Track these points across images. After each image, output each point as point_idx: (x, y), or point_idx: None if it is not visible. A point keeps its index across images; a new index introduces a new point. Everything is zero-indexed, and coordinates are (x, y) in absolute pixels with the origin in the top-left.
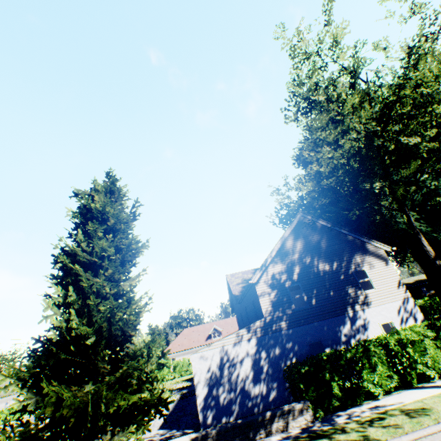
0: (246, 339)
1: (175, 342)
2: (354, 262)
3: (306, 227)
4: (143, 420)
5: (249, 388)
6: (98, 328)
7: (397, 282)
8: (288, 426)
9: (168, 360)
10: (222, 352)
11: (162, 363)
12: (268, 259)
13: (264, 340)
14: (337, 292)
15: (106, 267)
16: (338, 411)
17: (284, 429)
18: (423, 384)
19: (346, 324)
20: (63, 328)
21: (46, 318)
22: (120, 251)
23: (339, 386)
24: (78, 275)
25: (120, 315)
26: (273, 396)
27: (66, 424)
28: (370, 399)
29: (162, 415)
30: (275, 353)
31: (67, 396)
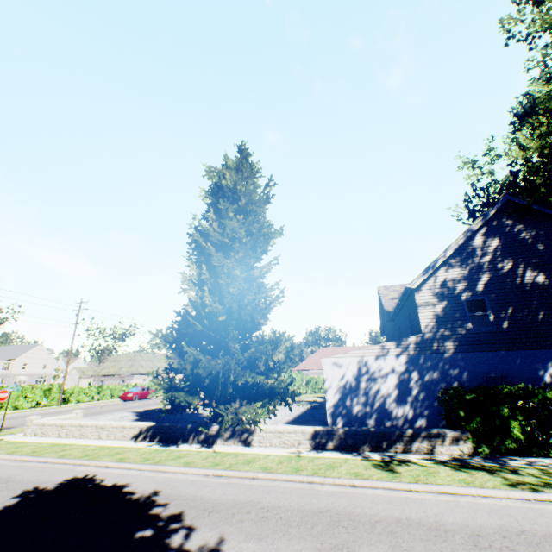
0: (393, 354)
1: (309, 359)
2: None
3: (513, 218)
4: (269, 404)
5: (390, 407)
6: (228, 309)
7: None
8: (434, 450)
9: (300, 373)
10: (361, 363)
11: (290, 356)
12: (439, 260)
13: (417, 359)
14: (551, 316)
15: (236, 251)
16: (514, 455)
17: (428, 452)
18: None
19: None
20: (198, 304)
21: (184, 290)
22: (251, 236)
23: (522, 428)
24: (211, 255)
25: (249, 300)
26: (421, 424)
27: (202, 383)
28: None
29: (288, 404)
30: (431, 378)
31: (202, 359)
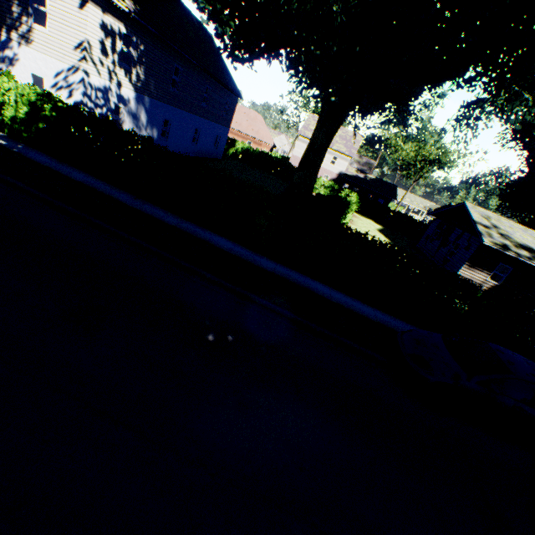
0: None
1: None
2: None
3: None
4: None
5: None
6: None
7: (79, 42)
8: None
9: None
10: None
11: None
12: None
13: None
14: None
15: None
16: None
17: None
18: None
19: None
20: None
21: None
22: None
23: None
24: None
25: None
26: None
27: None
28: None
29: None
30: None
31: None
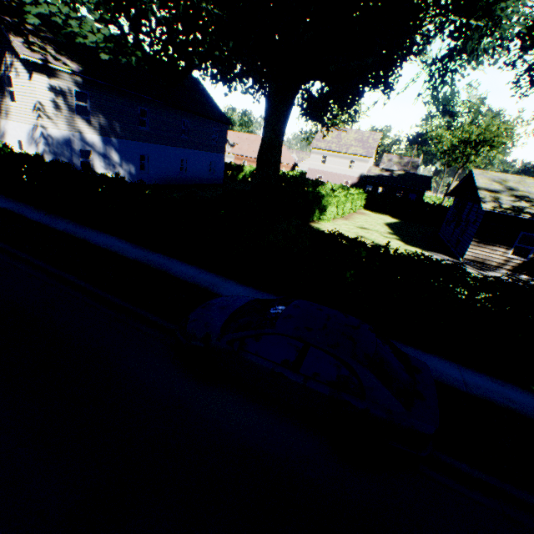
0: None
1: None
2: (6, 64)
3: None
4: None
5: None
6: None
7: (34, 105)
8: None
9: None
10: None
11: None
12: None
13: None
14: None
15: None
16: None
17: None
18: None
19: None
20: None
21: None
22: None
23: None
24: None
25: None
26: None
27: None
28: None
29: None
30: None
31: None
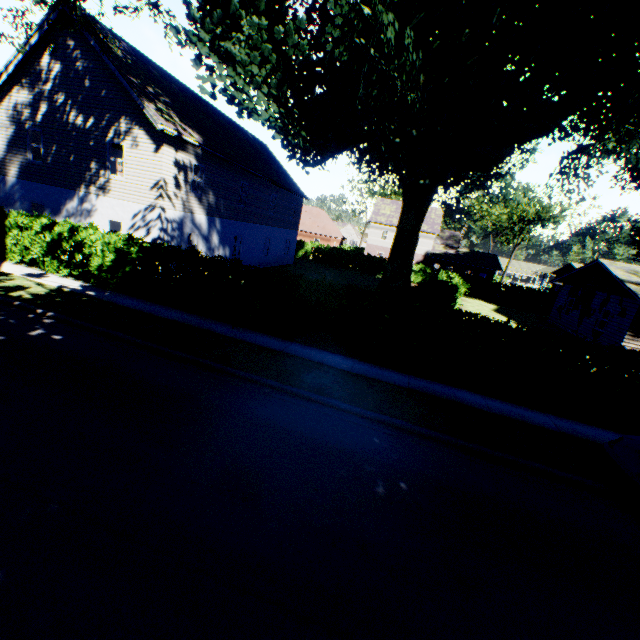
0: None
1: None
2: (116, 130)
3: (76, 39)
4: None
5: None
6: None
7: (155, 182)
8: None
9: None
10: None
11: None
12: (4, 76)
13: None
14: (79, 161)
15: None
16: None
17: None
18: (13, 262)
19: (75, 202)
20: None
21: None
22: None
23: None
24: None
25: None
26: None
27: None
28: None
29: None
30: (1, 196)
31: None
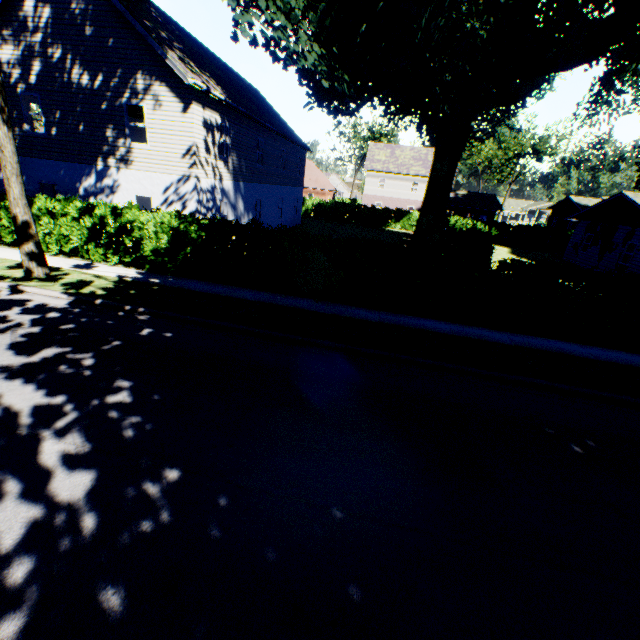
0: None
1: None
2: (133, 88)
3: None
4: None
5: None
6: None
7: (187, 148)
8: None
9: None
10: None
11: None
12: None
13: None
14: (91, 130)
15: None
16: None
17: None
18: (48, 254)
19: (92, 178)
20: None
21: None
22: None
23: None
24: None
25: None
26: None
27: None
28: (10, 246)
29: None
30: (1, 178)
31: None
